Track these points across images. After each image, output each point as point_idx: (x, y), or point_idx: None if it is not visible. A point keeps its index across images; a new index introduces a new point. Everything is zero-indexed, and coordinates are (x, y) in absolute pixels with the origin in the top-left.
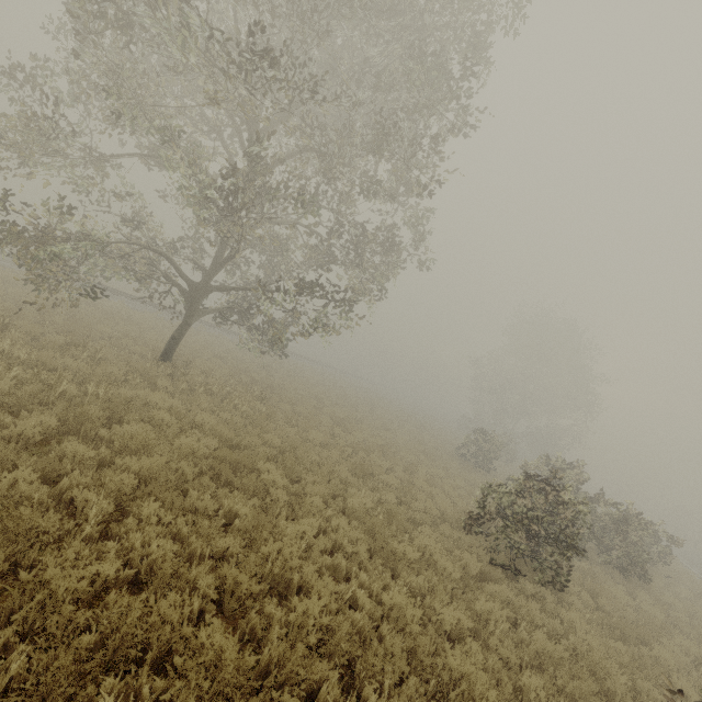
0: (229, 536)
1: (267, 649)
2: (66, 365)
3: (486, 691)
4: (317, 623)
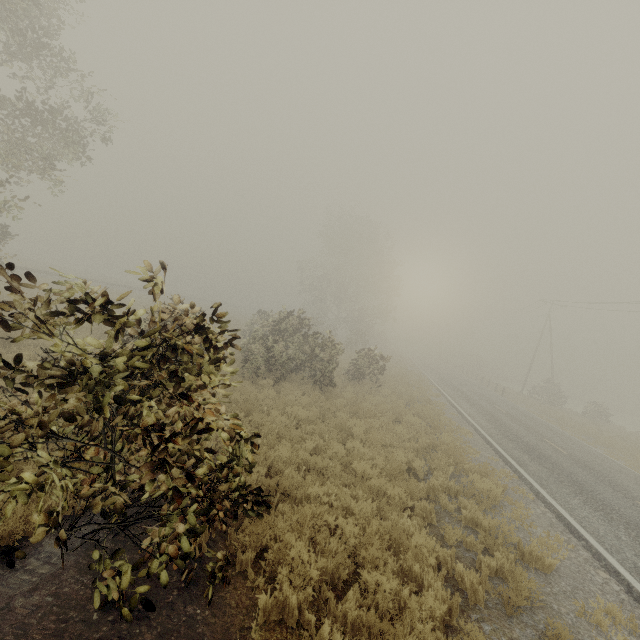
0: None
1: None
2: None
3: None
4: None
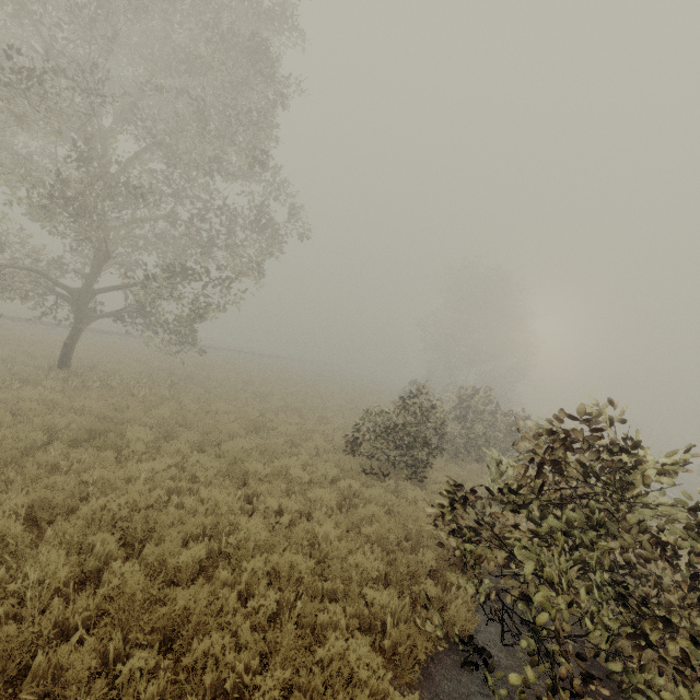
0: (63, 476)
1: (51, 531)
2: None
3: (260, 533)
4: (118, 514)
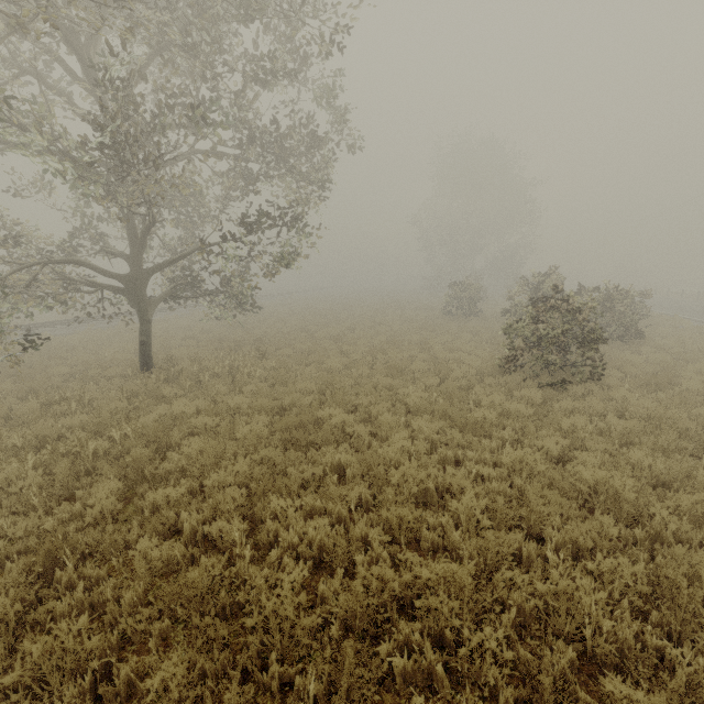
0: (353, 486)
1: (464, 550)
2: (65, 426)
3: (624, 481)
4: (478, 509)
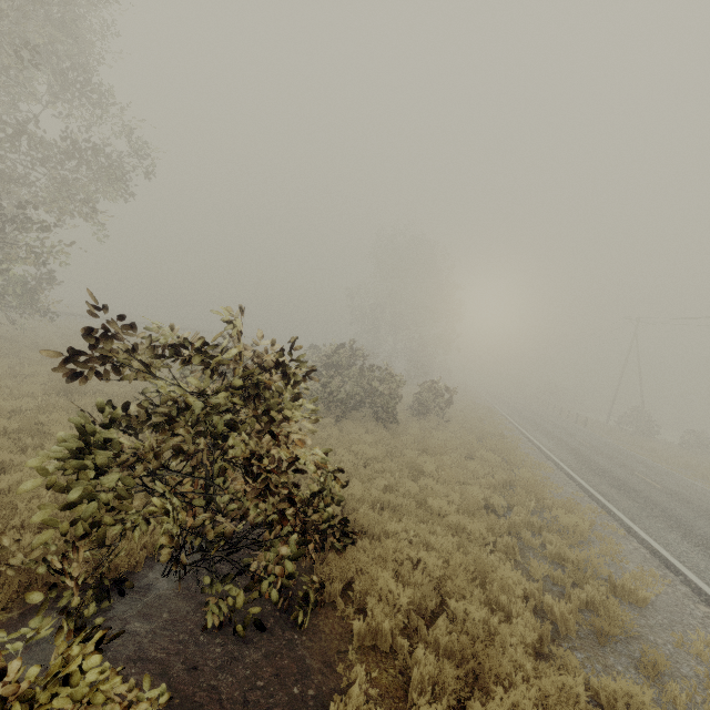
0: None
1: None
2: None
3: None
4: None
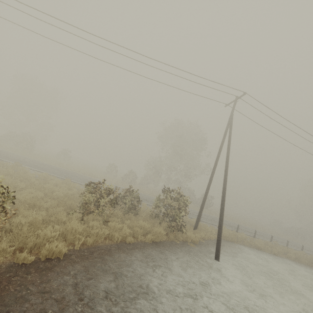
0: None
1: None
2: None
3: None
4: None
